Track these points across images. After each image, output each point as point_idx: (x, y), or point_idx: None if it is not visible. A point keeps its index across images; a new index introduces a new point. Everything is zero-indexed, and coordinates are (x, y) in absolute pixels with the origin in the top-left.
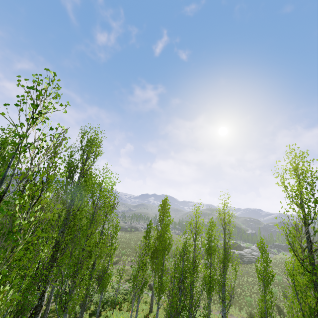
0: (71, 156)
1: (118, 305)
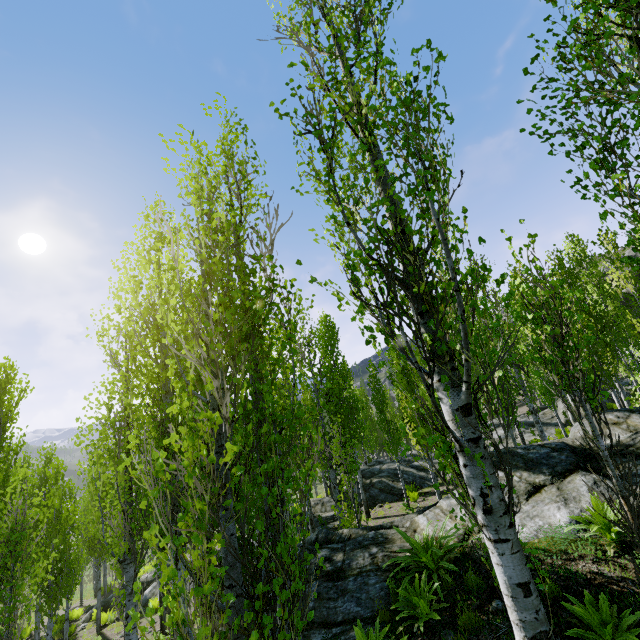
0: None
1: None
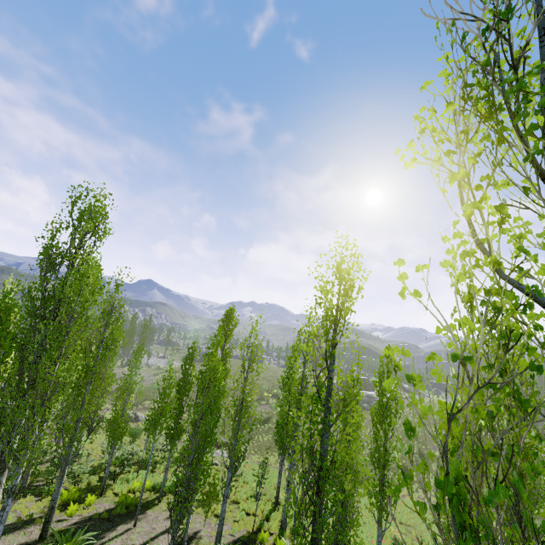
0: (53, 236)
1: (151, 466)
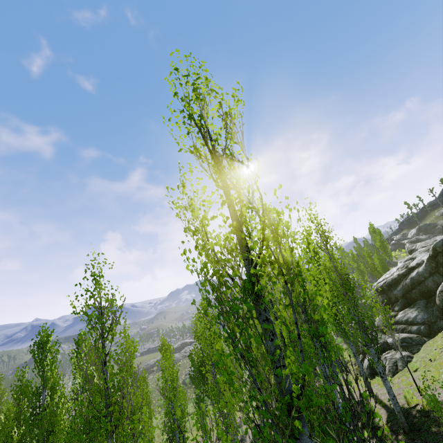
0: None
1: None
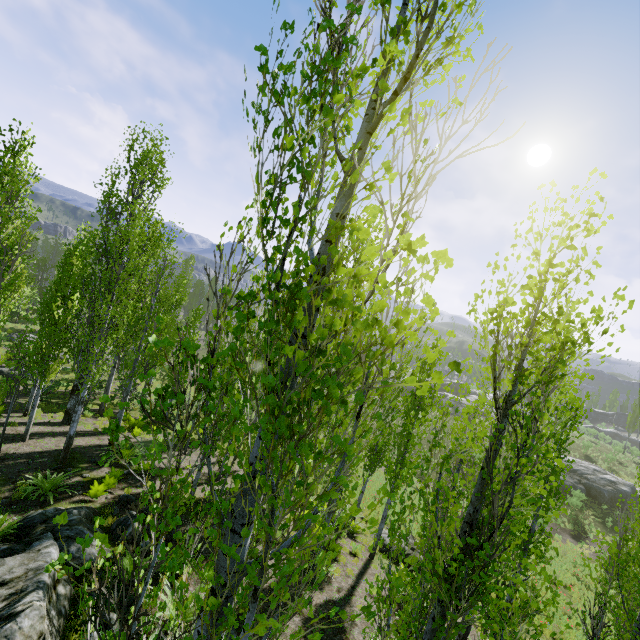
0: (113, 183)
1: None
